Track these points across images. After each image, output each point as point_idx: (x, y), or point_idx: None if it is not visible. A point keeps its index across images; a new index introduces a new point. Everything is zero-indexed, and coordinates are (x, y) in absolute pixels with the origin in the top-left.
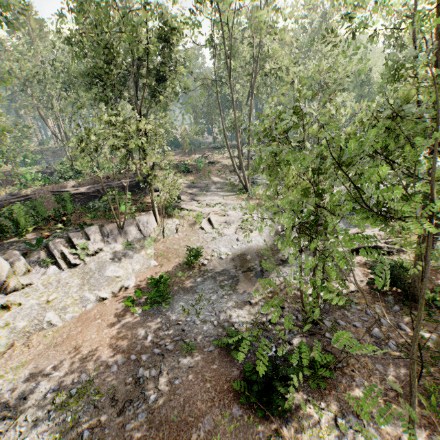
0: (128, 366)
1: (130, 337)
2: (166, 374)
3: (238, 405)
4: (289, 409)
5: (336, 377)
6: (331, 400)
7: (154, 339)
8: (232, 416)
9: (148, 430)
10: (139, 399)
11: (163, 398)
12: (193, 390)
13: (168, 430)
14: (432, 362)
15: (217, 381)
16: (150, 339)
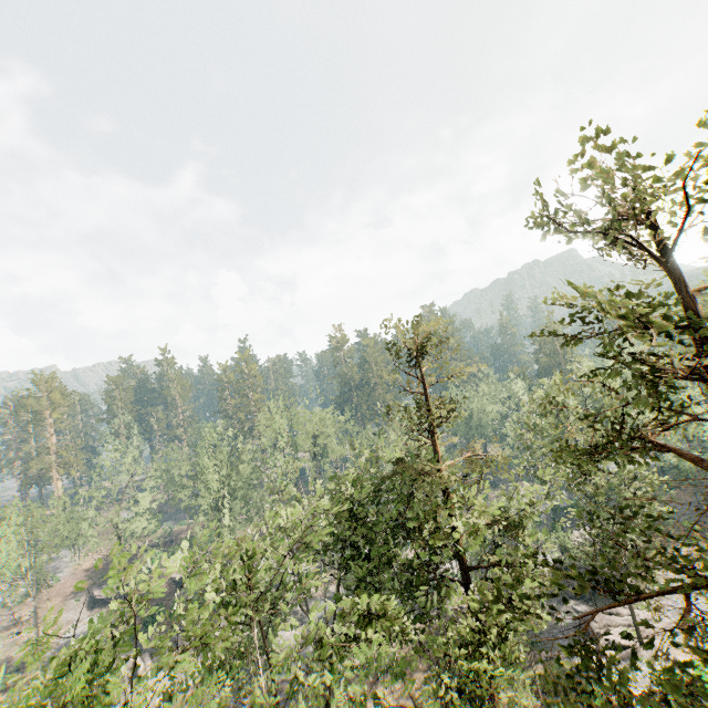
0: None
1: None
2: None
3: None
4: None
5: None
6: None
7: None
8: None
9: None
10: None
11: None
12: None
13: None
14: None
15: None
16: None
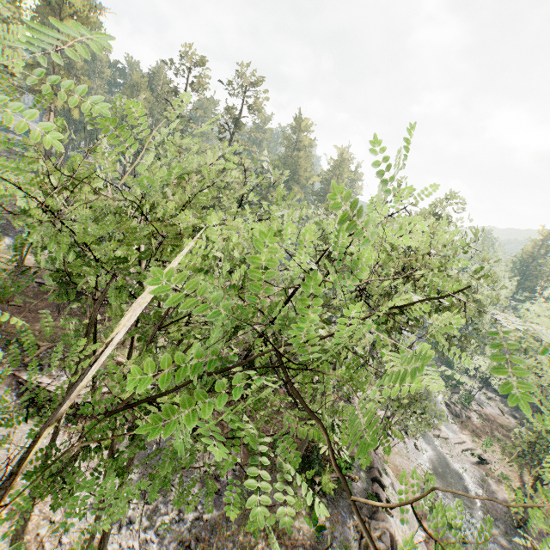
0: None
1: None
2: None
3: None
4: None
5: None
6: None
7: None
8: None
9: None
10: None
11: None
12: None
13: None
14: None
15: None
16: None
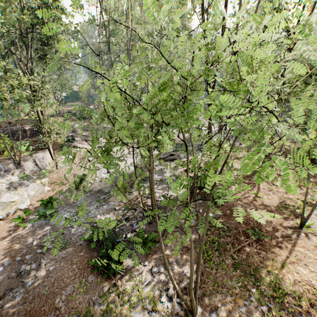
0: (13, 266)
1: (18, 245)
2: (44, 265)
3: (93, 275)
4: (122, 269)
5: (158, 246)
6: (151, 259)
7: (38, 243)
8: (87, 282)
9: (22, 305)
10: (19, 286)
11: (38, 281)
12: (63, 271)
13: (38, 301)
14: (210, 229)
15: (81, 263)
16: (35, 243)
